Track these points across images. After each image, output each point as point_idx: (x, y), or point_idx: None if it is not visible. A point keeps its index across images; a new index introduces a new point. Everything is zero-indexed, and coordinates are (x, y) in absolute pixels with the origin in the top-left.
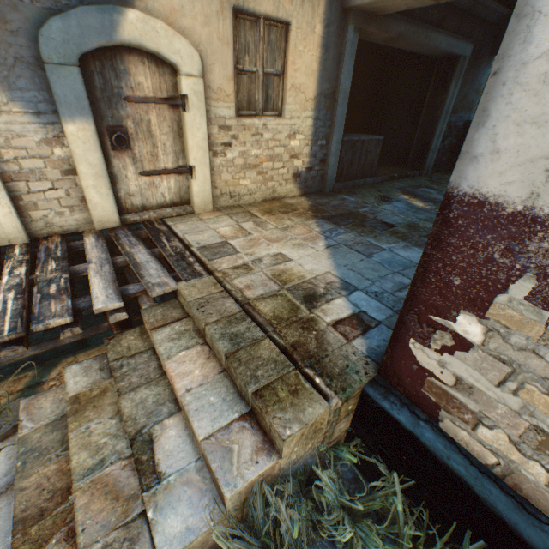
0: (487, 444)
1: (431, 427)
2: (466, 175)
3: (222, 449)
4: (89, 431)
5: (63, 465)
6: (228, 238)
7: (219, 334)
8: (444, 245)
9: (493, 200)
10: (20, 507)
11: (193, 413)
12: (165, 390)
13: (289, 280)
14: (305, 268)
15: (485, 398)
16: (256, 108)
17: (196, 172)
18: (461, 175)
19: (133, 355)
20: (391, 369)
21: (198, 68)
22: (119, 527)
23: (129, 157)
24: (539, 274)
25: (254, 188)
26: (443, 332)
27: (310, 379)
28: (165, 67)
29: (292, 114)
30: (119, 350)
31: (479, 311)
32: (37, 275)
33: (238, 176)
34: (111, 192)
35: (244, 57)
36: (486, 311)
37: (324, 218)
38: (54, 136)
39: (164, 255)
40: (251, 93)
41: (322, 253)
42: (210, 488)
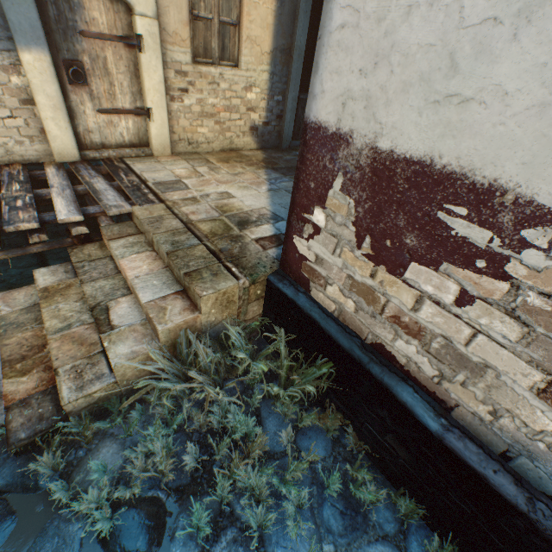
0: (331, 297)
1: (305, 296)
2: (312, 109)
3: (159, 308)
4: (58, 308)
5: (38, 333)
6: (182, 178)
7: (163, 241)
8: (305, 160)
9: (324, 125)
10: (6, 354)
11: (139, 289)
12: (120, 282)
13: (229, 211)
14: (246, 203)
15: (329, 265)
16: (212, 56)
17: (154, 115)
18: (310, 109)
19: (94, 260)
20: (286, 262)
21: (153, 9)
22: (84, 358)
23: (86, 93)
24: (344, 173)
25: (212, 137)
26: (308, 224)
27: (229, 269)
28: (120, 4)
29: (248, 66)
30: (82, 256)
31: (323, 204)
32: (3, 193)
33: (195, 123)
34: (69, 126)
35: (200, 2)
36: (325, 203)
37: (274, 169)
38: (10, 64)
39: (122, 187)
40: (208, 40)
41: (264, 194)
42: (150, 334)
